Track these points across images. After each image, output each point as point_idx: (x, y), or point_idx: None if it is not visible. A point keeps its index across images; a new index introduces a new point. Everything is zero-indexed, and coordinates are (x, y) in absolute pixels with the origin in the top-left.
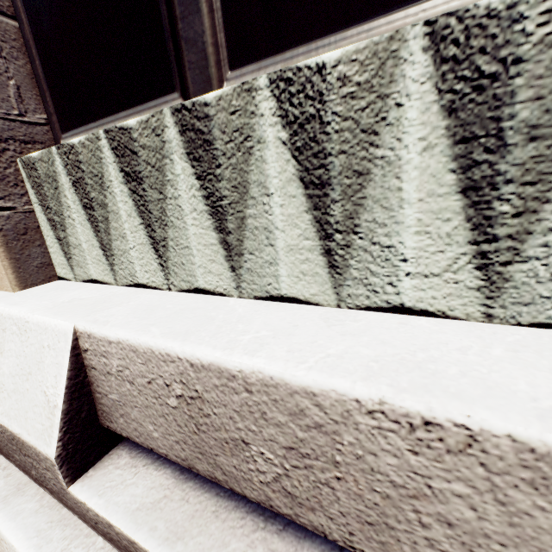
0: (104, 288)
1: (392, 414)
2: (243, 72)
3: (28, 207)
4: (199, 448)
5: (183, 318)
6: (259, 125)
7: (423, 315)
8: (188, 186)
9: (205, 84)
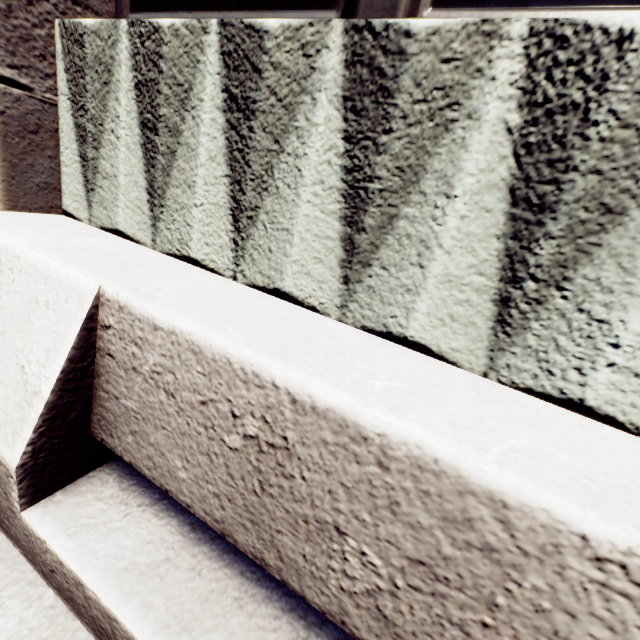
0: (135, 247)
1: (639, 574)
2: (451, 16)
3: (50, 96)
4: (253, 514)
5: (269, 326)
6: (481, 92)
7: (605, 422)
8: (325, 145)
9: (385, 14)
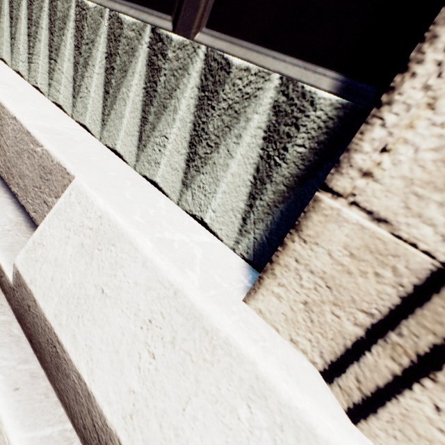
0: None
1: None
2: None
3: None
4: None
5: None
6: None
7: (22, 77)
8: None
9: None
